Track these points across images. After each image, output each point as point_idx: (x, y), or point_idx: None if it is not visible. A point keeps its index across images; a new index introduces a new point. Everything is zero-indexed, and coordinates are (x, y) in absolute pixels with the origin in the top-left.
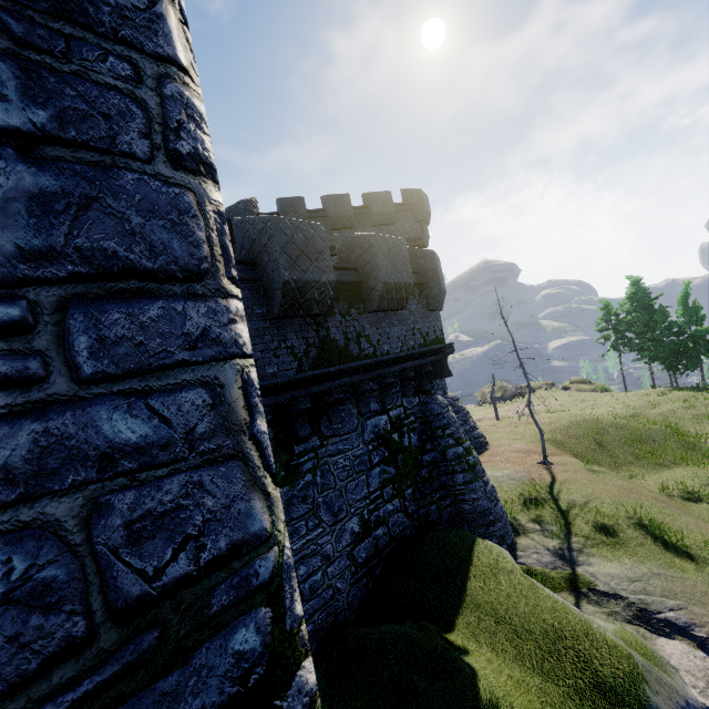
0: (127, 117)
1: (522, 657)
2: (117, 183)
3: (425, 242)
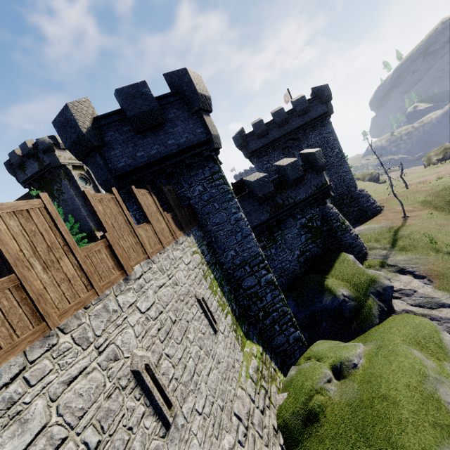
0: (243, 225)
1: (343, 279)
2: (244, 231)
3: (330, 112)
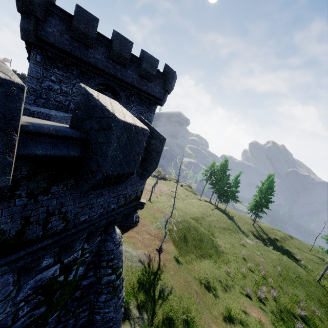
0: None
1: None
2: None
3: (162, 103)
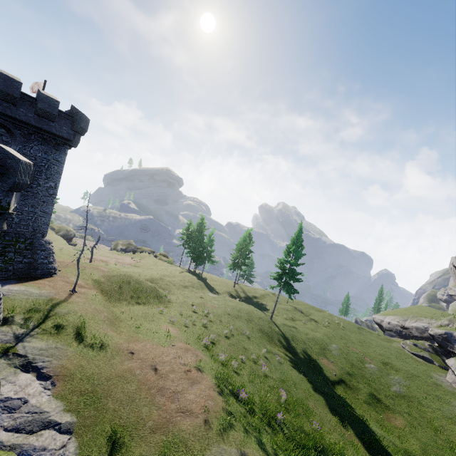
0: None
1: None
2: None
3: (74, 144)
